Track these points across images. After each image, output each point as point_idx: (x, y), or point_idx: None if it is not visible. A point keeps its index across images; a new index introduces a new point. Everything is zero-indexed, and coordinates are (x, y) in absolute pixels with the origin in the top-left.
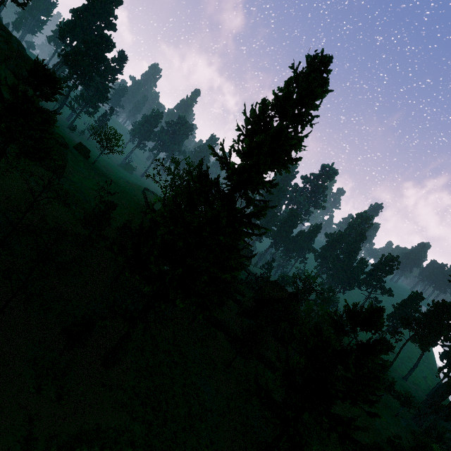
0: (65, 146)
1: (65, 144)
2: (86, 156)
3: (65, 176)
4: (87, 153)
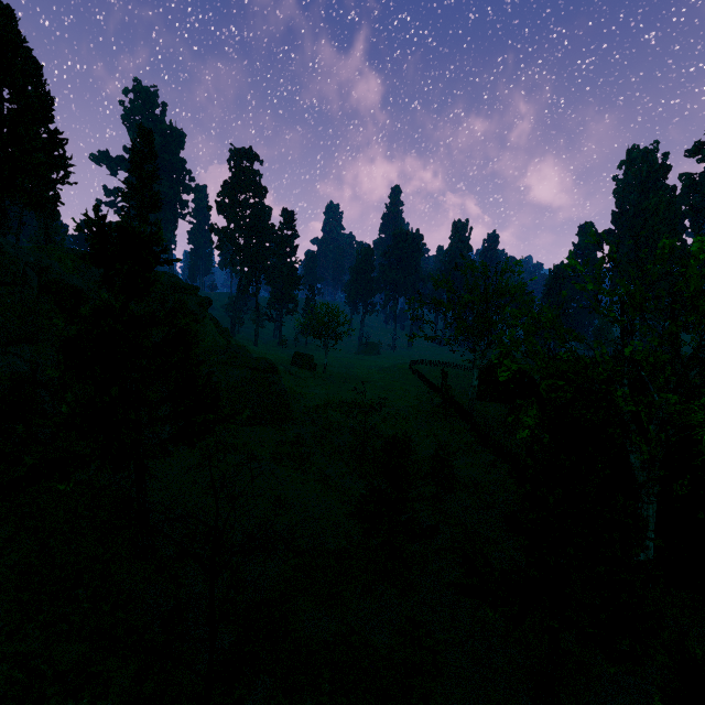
0: (271, 371)
1: (270, 367)
2: (311, 367)
3: (295, 417)
4: (310, 362)
